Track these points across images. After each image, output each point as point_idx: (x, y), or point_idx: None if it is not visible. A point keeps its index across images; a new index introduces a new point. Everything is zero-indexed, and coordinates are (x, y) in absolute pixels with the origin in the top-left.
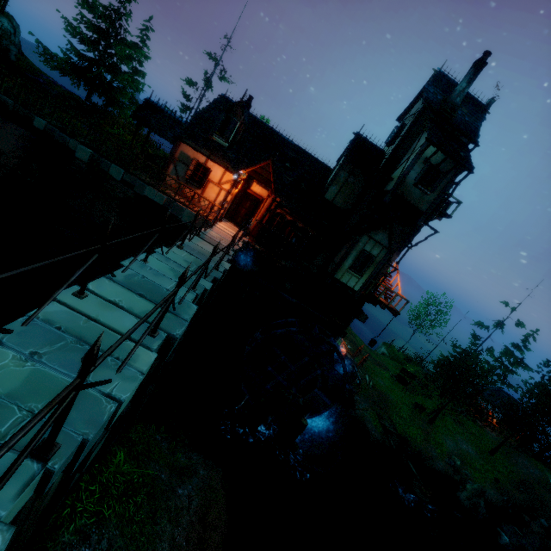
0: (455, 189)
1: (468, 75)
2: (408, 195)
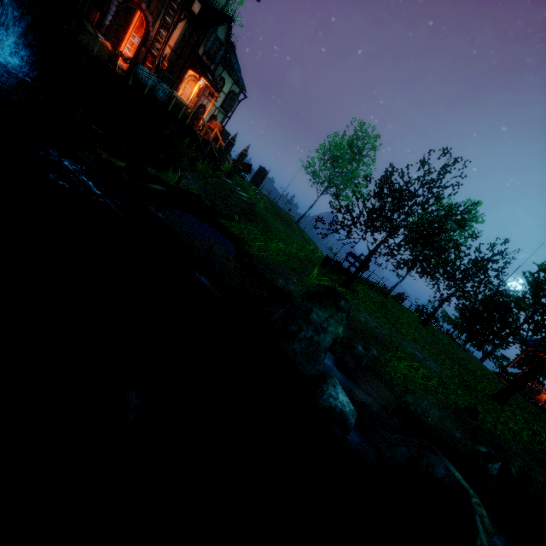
0: None
1: None
2: None
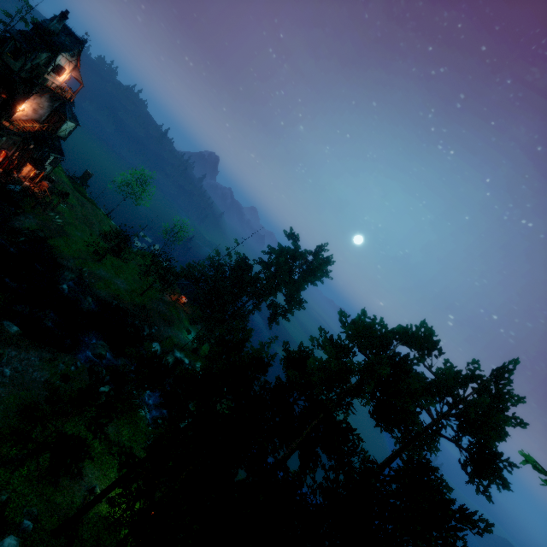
0: (25, 61)
1: (57, 18)
2: (8, 60)
